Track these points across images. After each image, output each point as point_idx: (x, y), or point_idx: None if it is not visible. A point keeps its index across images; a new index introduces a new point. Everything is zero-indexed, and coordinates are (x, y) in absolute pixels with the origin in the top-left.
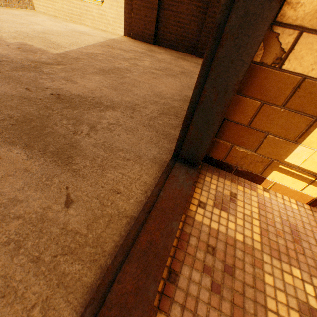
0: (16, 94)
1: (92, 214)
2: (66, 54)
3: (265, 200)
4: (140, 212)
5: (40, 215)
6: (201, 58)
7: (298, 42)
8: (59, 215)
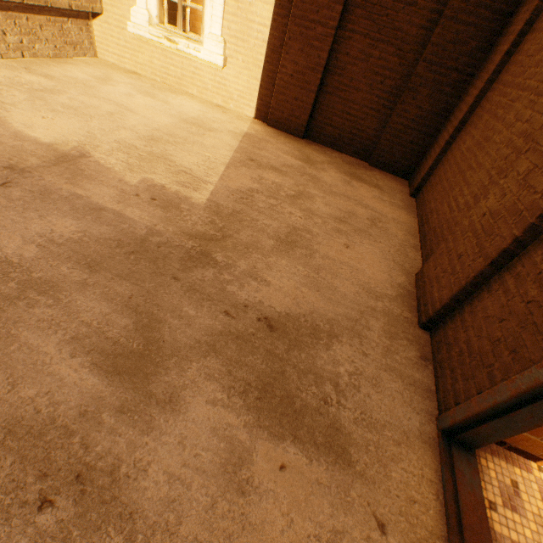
0: (223, 329)
1: (409, 540)
2: (217, 203)
3: None
4: (451, 532)
5: None
6: (378, 169)
7: None
8: None
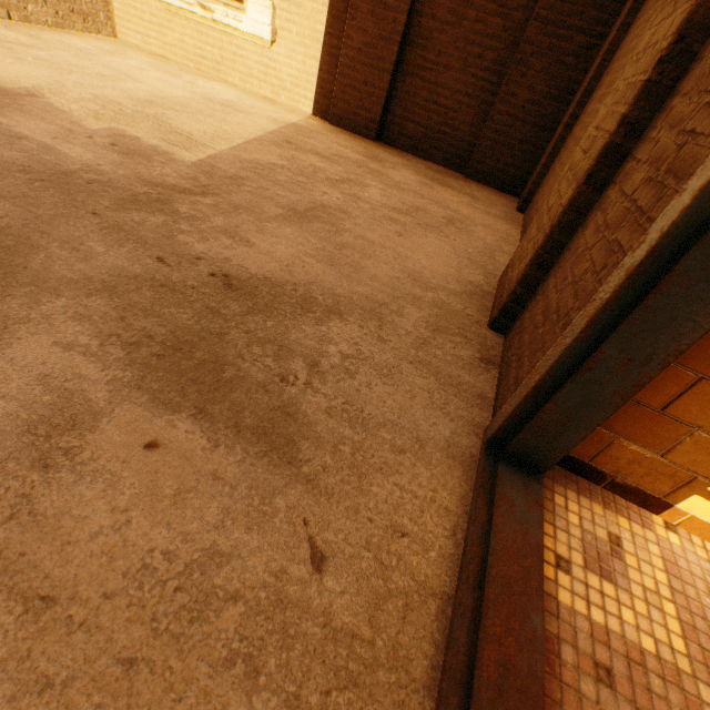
0: (142, 273)
1: (369, 589)
2: (212, 165)
3: (674, 553)
4: (462, 586)
5: (272, 591)
6: (477, 182)
7: None
8: (307, 590)
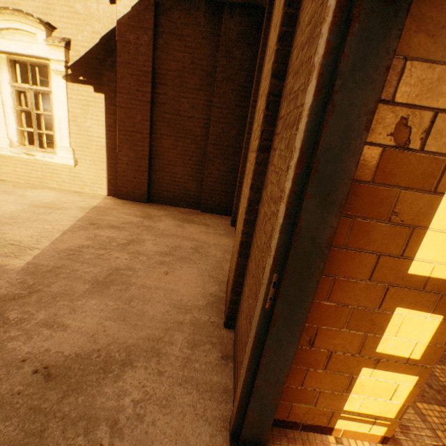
0: None
1: None
2: (37, 264)
3: None
4: None
5: None
6: (208, 212)
7: (318, 332)
8: None
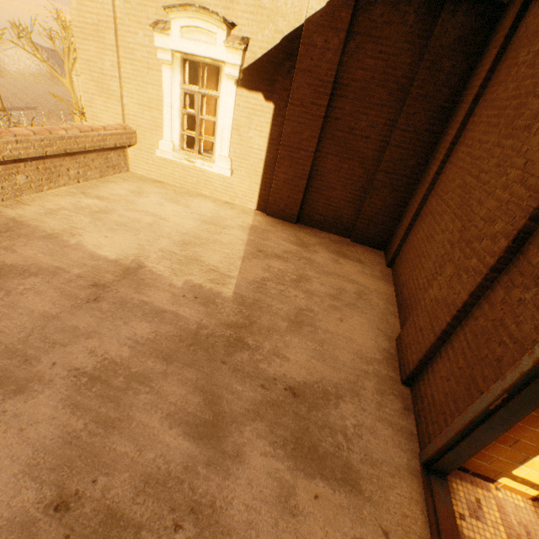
0: (262, 398)
1: None
2: (241, 295)
3: (500, 501)
4: (433, 535)
5: None
6: (359, 243)
7: (514, 425)
8: None
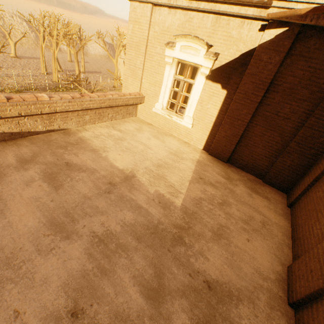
0: (188, 283)
1: None
2: (185, 206)
3: None
4: None
5: None
6: (268, 184)
7: None
8: None
